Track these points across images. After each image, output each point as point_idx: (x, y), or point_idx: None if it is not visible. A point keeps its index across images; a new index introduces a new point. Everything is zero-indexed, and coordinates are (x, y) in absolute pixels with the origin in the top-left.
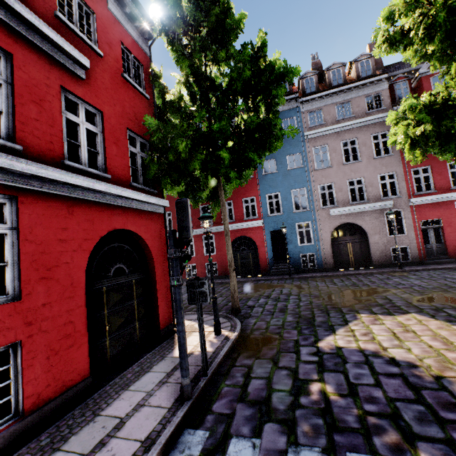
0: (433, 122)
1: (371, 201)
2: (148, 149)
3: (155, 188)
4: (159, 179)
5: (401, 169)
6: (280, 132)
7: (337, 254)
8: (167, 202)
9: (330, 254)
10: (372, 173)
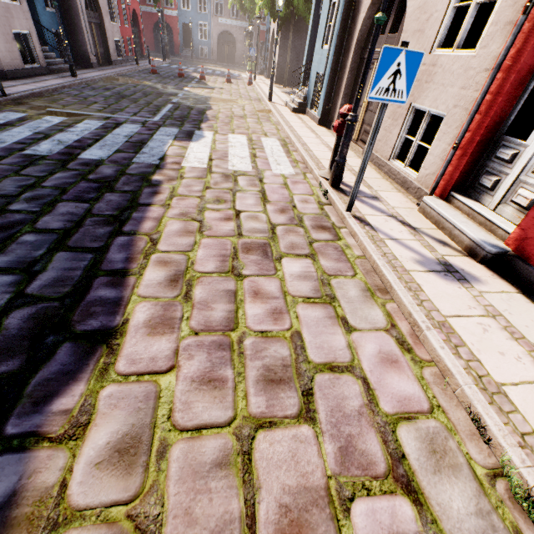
0: None
1: (241, 20)
2: None
3: None
4: None
5: None
6: None
7: (220, 52)
8: None
9: (216, 51)
10: None
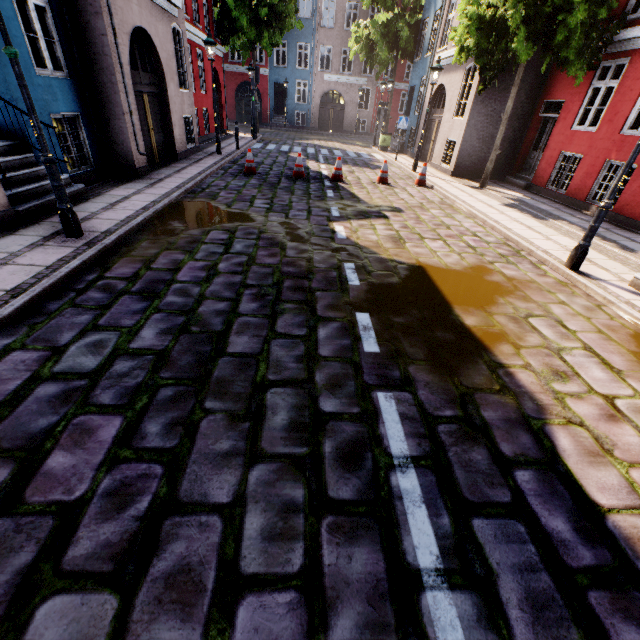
0: (358, 47)
1: (355, 75)
2: (215, 5)
3: (219, 38)
4: (227, 37)
5: None
6: (294, 24)
7: (322, 117)
8: (225, 50)
9: (317, 116)
10: None
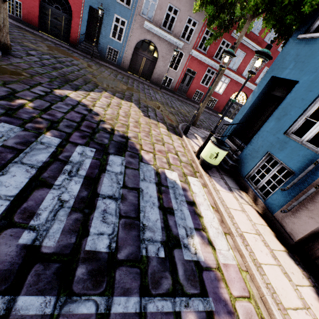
0: None
1: (173, 35)
2: None
3: None
4: None
5: (202, 23)
6: None
7: (134, 61)
8: None
9: (129, 59)
10: (186, 11)
